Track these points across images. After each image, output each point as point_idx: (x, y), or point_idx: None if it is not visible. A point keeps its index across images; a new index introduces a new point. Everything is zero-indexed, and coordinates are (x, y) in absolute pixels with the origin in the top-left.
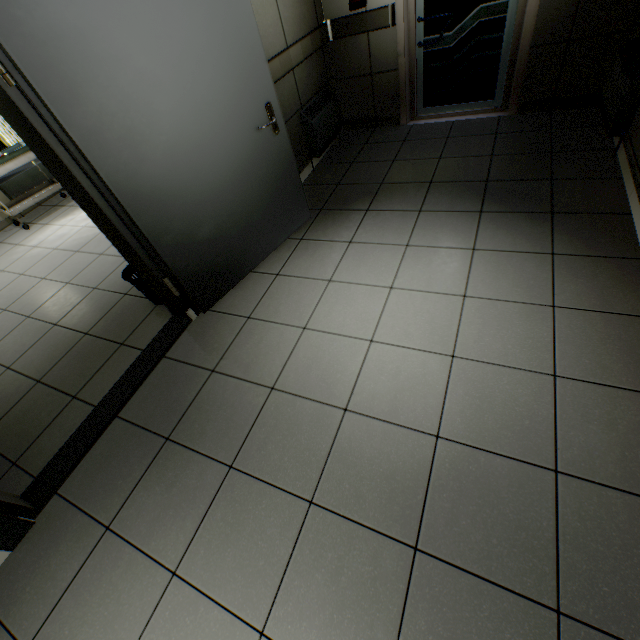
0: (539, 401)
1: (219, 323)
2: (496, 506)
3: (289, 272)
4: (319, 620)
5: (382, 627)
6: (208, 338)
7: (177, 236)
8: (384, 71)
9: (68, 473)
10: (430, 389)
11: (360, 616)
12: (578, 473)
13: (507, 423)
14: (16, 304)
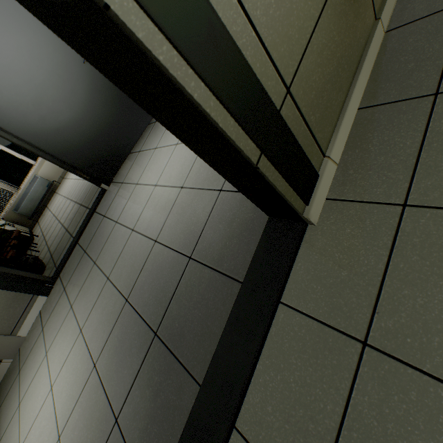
0: (205, 211)
1: (113, 189)
2: (159, 279)
3: (144, 148)
4: (94, 328)
5: (106, 333)
6: (108, 198)
7: (68, 148)
8: None
9: (62, 268)
10: (164, 212)
11: (103, 327)
12: (199, 258)
13: (184, 229)
14: (71, 195)
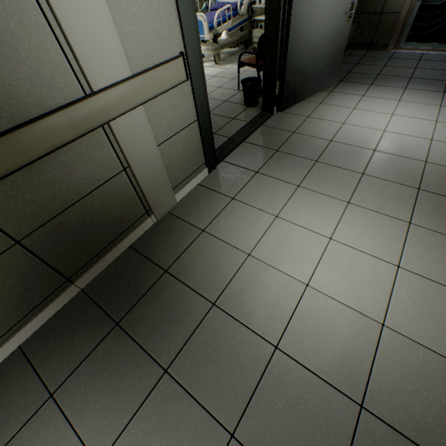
0: None
1: (290, 117)
2: None
3: (327, 103)
4: (375, 202)
5: (405, 205)
6: (286, 121)
7: (295, 58)
8: (390, 12)
9: (226, 155)
10: (420, 148)
11: (394, 202)
12: None
13: None
14: None
